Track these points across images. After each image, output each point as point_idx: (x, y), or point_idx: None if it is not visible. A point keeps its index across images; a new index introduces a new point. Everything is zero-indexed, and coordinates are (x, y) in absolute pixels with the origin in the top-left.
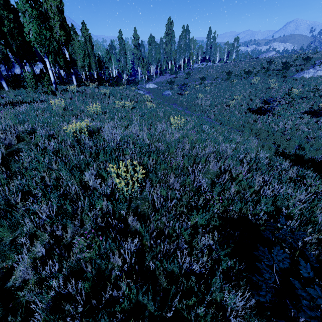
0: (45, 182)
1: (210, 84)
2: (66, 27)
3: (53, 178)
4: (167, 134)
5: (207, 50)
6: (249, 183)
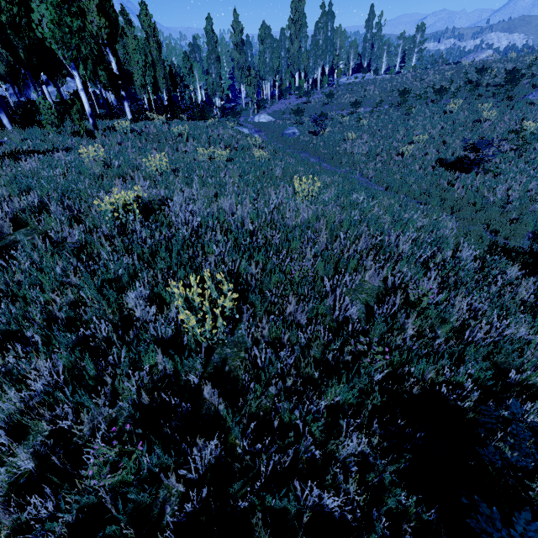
0: (51, 313)
1: (368, 115)
2: (109, 10)
3: (70, 301)
4: (288, 212)
5: (365, 49)
6: (441, 313)
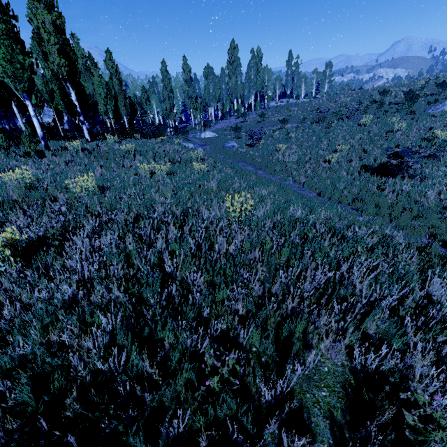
0: None
1: (294, 129)
2: (69, 53)
3: None
4: (218, 236)
5: (288, 81)
6: None
